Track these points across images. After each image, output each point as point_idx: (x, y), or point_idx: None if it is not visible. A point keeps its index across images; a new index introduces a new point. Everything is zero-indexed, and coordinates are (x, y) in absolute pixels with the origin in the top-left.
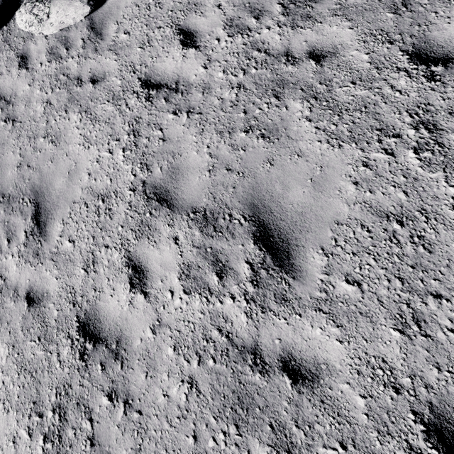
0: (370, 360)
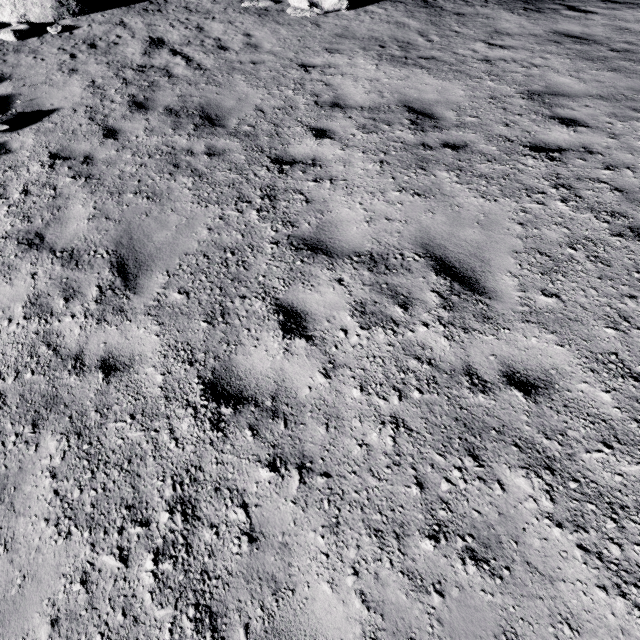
0: None
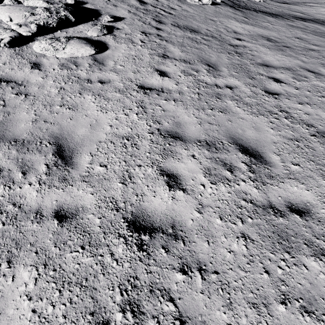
0: (324, 195)
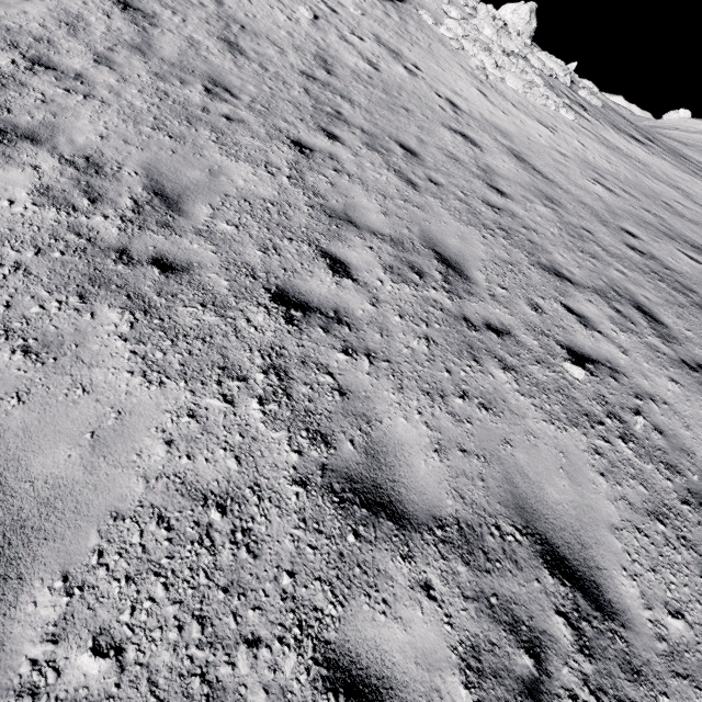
0: None
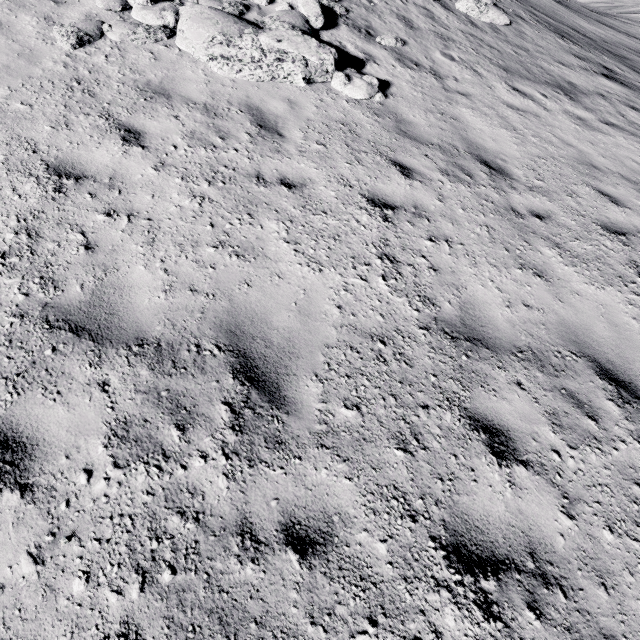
0: None
